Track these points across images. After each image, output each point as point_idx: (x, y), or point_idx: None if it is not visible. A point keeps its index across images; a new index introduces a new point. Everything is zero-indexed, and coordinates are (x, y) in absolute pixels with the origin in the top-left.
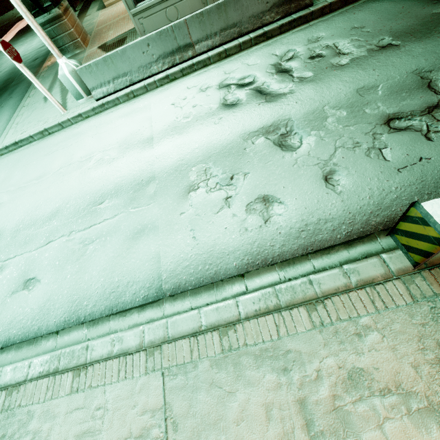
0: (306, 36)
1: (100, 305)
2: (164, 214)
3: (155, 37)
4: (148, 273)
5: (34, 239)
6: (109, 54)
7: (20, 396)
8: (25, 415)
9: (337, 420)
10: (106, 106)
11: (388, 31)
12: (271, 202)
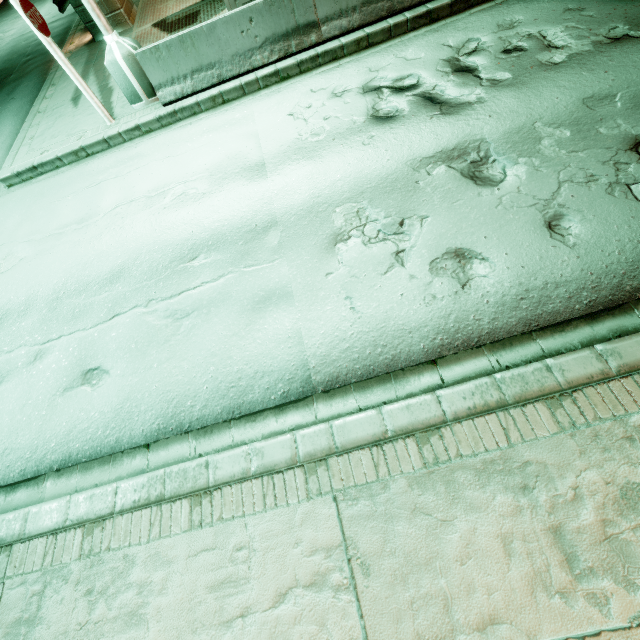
0: (495, 20)
1: (215, 406)
2: (300, 276)
3: (261, 8)
4: (285, 359)
5: (89, 311)
6: (189, 31)
7: (108, 535)
8: (119, 562)
9: (611, 553)
10: (179, 116)
11: (621, 17)
12: (468, 258)
